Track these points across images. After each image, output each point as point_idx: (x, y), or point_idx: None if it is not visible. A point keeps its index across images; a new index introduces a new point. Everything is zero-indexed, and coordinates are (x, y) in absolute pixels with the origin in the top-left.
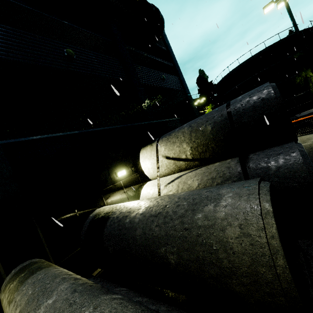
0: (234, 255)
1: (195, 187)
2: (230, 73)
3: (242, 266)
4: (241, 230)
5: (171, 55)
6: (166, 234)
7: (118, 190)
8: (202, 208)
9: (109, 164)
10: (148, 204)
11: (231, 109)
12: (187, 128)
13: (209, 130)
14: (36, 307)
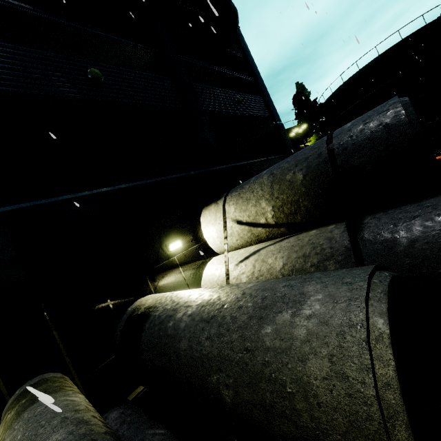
0: (320, 409)
1: (278, 269)
2: (344, 84)
3: (333, 430)
4: (333, 365)
5: (250, 64)
6: (219, 353)
7: (171, 269)
8: (274, 316)
9: (157, 233)
10: (201, 299)
11: (333, 145)
12: (267, 177)
13: (299, 180)
14: None
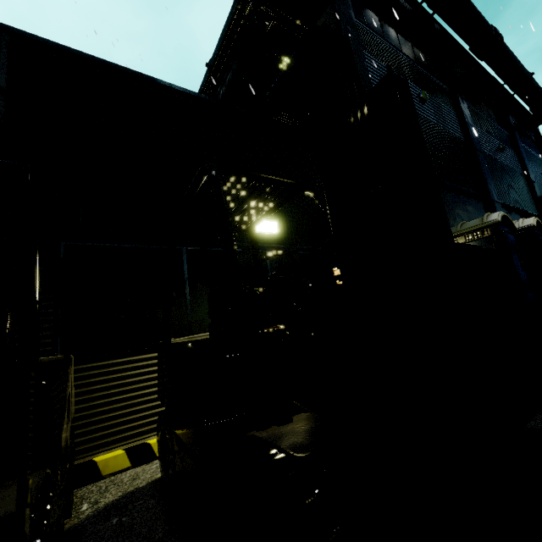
0: None
1: None
2: None
3: None
4: None
5: None
6: None
7: None
8: None
9: None
10: None
11: None
12: None
13: None
14: None
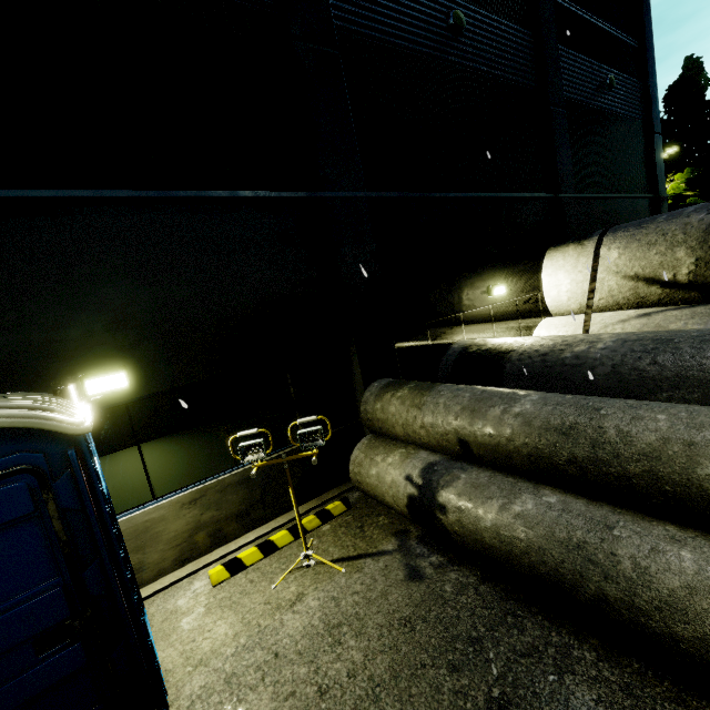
0: None
1: None
2: None
3: None
4: None
5: (643, 13)
6: (676, 375)
7: (484, 320)
8: None
9: (480, 269)
10: (614, 337)
11: None
12: (699, 216)
13: None
14: (506, 402)
